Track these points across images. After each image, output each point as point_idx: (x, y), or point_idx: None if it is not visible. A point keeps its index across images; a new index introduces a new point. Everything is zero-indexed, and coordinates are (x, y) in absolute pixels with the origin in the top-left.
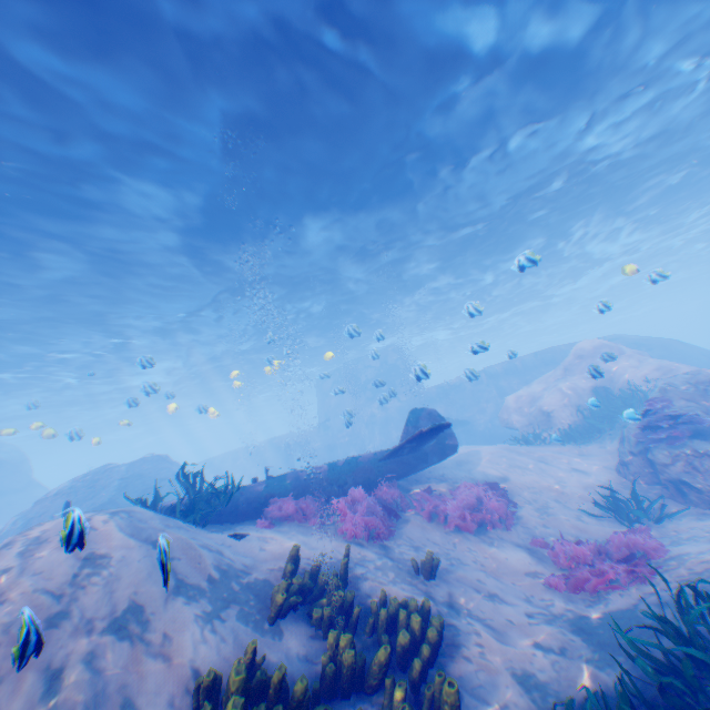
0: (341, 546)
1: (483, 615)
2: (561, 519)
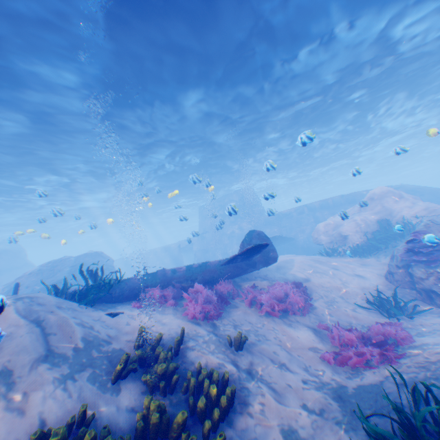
0: (183, 324)
1: (270, 380)
2: (342, 310)
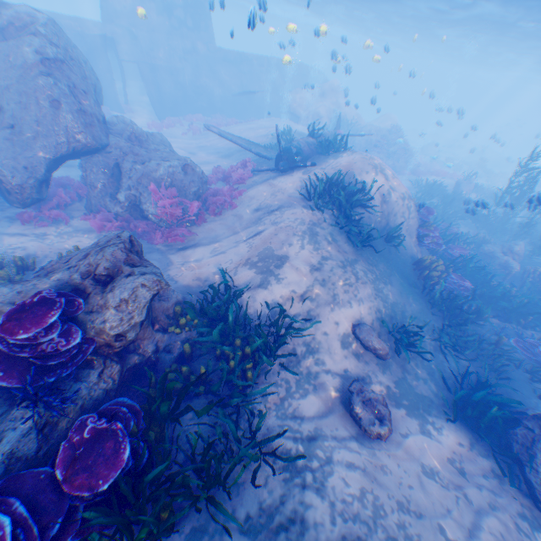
0: None
1: None
2: None
